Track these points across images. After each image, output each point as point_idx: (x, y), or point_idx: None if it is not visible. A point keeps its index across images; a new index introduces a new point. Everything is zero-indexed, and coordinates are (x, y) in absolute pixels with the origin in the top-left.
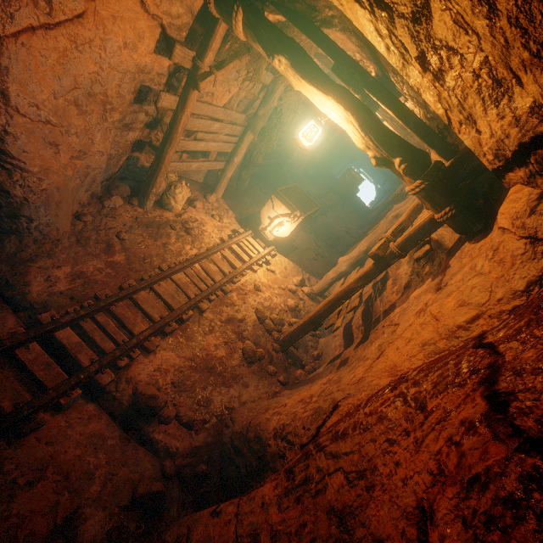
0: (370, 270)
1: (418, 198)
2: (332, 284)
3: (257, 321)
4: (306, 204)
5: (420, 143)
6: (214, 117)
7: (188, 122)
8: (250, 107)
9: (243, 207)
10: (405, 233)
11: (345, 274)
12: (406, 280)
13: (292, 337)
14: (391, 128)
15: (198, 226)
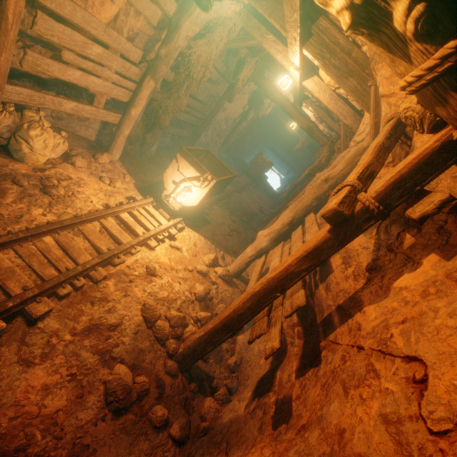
0: (324, 241)
1: (432, 96)
2: (250, 263)
3: (143, 323)
4: (220, 172)
5: (357, 87)
6: (89, 32)
7: (38, 20)
8: (151, 49)
9: (146, 174)
10: (389, 175)
11: (266, 251)
12: (369, 258)
13: (196, 350)
14: (311, 89)
15: (68, 186)
